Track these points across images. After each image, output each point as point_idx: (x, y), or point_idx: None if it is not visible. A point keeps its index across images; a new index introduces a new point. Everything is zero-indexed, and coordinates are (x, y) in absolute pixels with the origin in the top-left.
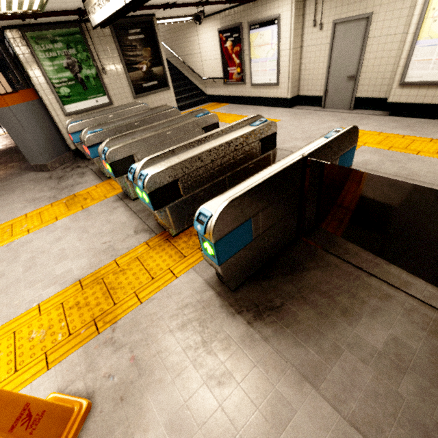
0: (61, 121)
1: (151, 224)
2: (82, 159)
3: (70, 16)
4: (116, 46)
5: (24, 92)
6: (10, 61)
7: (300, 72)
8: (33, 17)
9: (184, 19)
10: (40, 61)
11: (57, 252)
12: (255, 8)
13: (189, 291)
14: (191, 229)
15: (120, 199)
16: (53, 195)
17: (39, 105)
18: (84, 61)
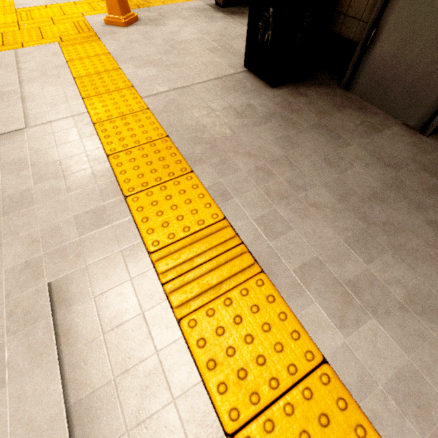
0: None
1: None
2: None
3: None
4: None
5: None
6: None
7: None
8: None
9: None
10: None
11: None
12: None
13: (196, 5)
14: None
15: None
16: None
17: None
18: None
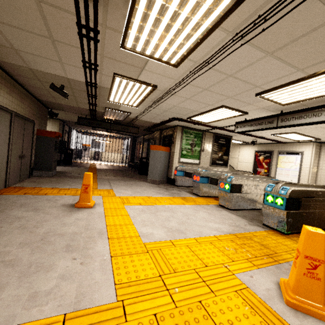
0: (175, 164)
1: (258, 224)
2: (172, 185)
3: (205, 128)
4: (212, 143)
5: (167, 148)
6: (159, 137)
7: (315, 181)
8: (199, 124)
9: (237, 142)
10: (182, 139)
11: (200, 217)
12: (285, 146)
13: None
14: (296, 235)
15: (220, 207)
16: (169, 194)
17: (168, 155)
18: (197, 144)
